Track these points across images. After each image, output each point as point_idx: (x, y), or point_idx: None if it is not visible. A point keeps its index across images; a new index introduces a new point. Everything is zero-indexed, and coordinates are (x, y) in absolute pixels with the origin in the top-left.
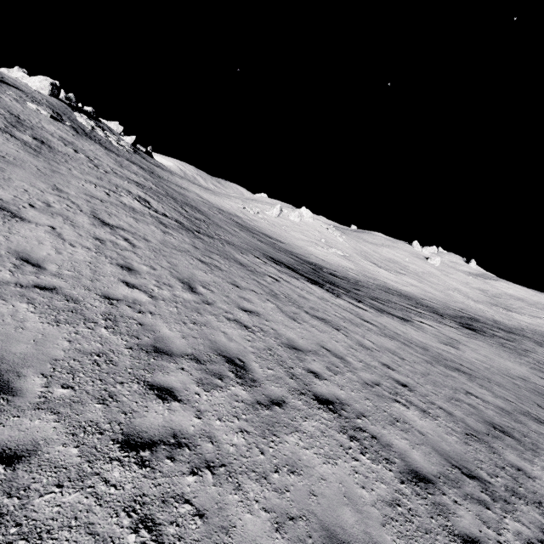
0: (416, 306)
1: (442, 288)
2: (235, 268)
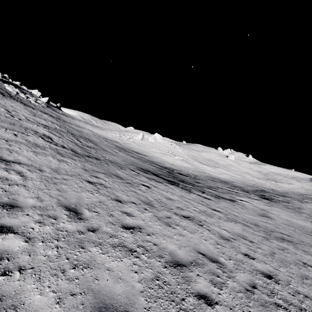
0: (232, 188)
1: (239, 173)
2: (117, 183)
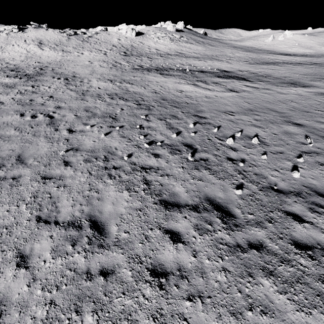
0: None
1: None
2: (263, 55)
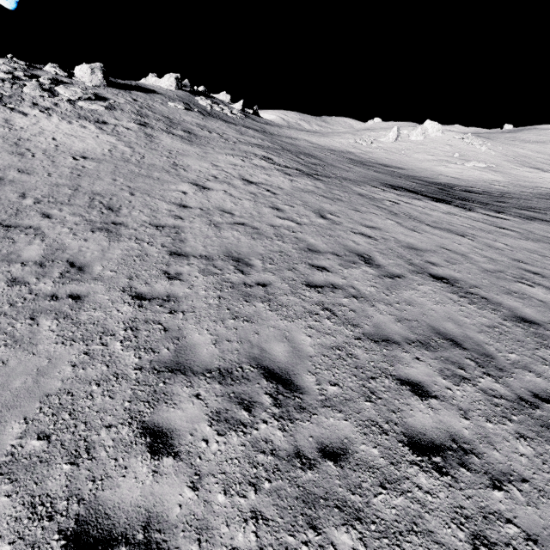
0: None
1: None
2: (354, 198)
